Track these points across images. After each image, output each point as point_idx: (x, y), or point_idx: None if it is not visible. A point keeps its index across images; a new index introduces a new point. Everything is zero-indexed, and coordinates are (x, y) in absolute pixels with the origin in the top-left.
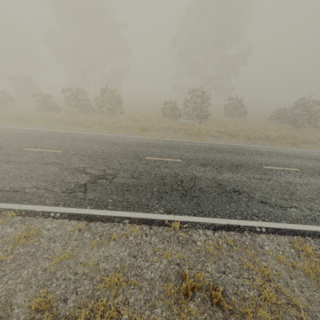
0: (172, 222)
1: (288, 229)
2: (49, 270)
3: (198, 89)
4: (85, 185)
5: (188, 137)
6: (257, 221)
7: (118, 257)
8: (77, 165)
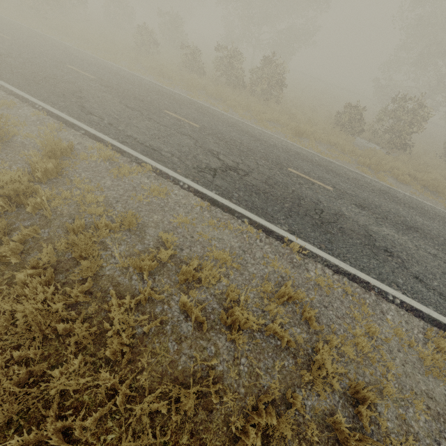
0: (292, 243)
1: (431, 316)
2: (173, 224)
3: (414, 97)
4: (215, 170)
5: (357, 167)
6: (395, 290)
7: (229, 244)
8: (212, 147)
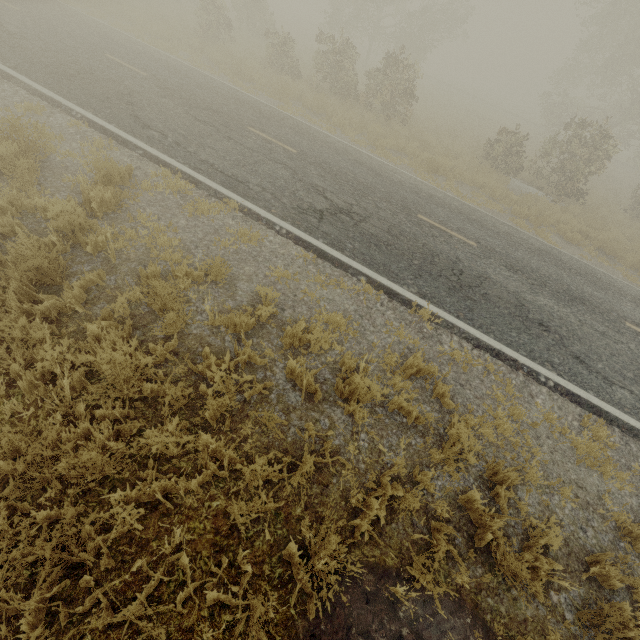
0: (422, 309)
1: (591, 402)
2: (270, 279)
3: (596, 122)
4: (321, 213)
5: (511, 218)
6: (549, 370)
7: (342, 307)
8: (316, 181)
